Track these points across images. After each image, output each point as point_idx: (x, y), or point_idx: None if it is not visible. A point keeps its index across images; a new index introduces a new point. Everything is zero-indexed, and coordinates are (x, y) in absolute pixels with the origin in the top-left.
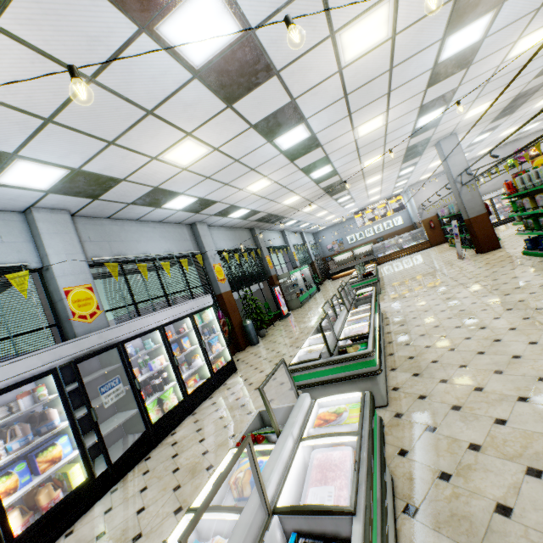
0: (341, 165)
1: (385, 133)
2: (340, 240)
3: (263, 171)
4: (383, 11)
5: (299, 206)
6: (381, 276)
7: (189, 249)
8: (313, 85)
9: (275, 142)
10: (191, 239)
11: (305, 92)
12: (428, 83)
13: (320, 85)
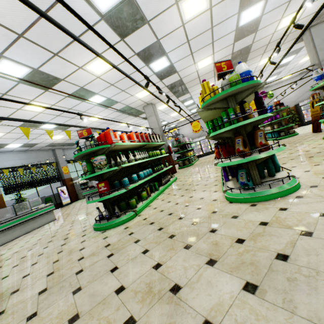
0: (63, 121)
1: (67, 108)
2: None
3: None
4: None
5: (77, 138)
6: None
7: None
8: None
9: None
10: None
11: None
12: (40, 88)
13: None
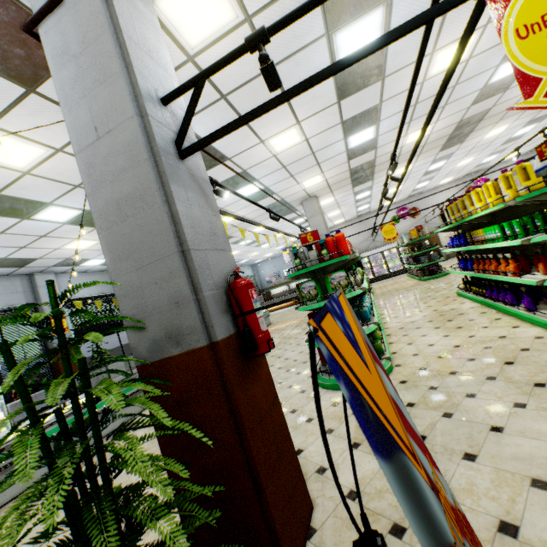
0: None
1: None
2: (278, 273)
3: (65, 236)
4: (3, 137)
5: None
6: (275, 321)
7: (17, 302)
8: (6, 183)
9: (37, 219)
10: (25, 291)
11: (3, 188)
12: None
13: (17, 183)
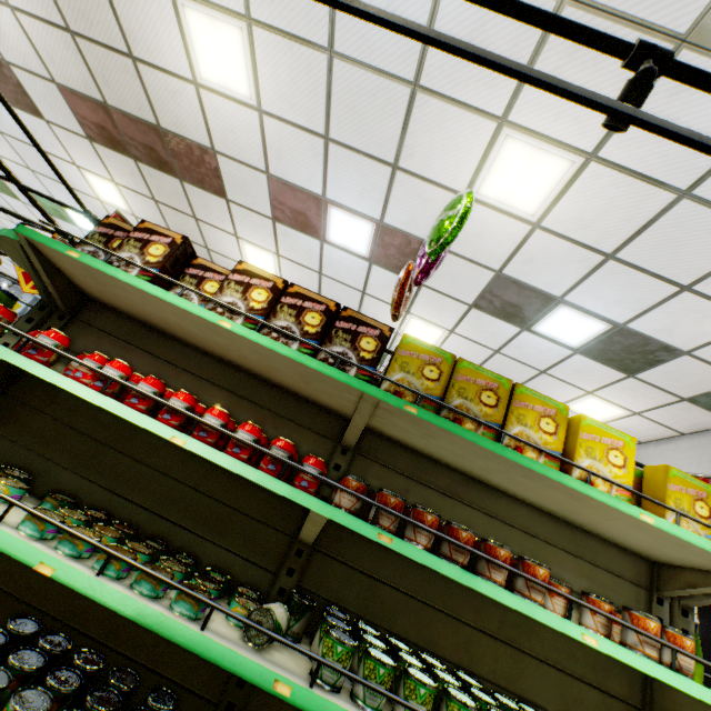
0: None
1: None
2: None
3: None
4: None
5: None
6: None
7: None
8: None
9: None
10: None
11: None
12: None
13: None
